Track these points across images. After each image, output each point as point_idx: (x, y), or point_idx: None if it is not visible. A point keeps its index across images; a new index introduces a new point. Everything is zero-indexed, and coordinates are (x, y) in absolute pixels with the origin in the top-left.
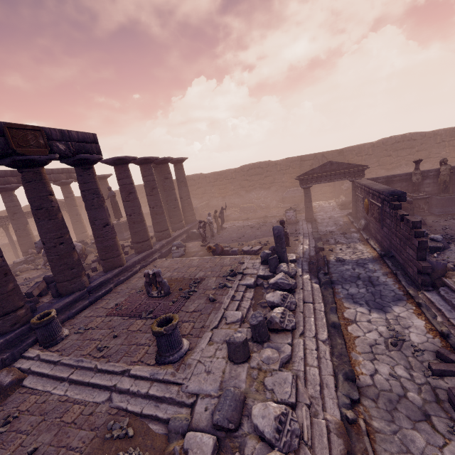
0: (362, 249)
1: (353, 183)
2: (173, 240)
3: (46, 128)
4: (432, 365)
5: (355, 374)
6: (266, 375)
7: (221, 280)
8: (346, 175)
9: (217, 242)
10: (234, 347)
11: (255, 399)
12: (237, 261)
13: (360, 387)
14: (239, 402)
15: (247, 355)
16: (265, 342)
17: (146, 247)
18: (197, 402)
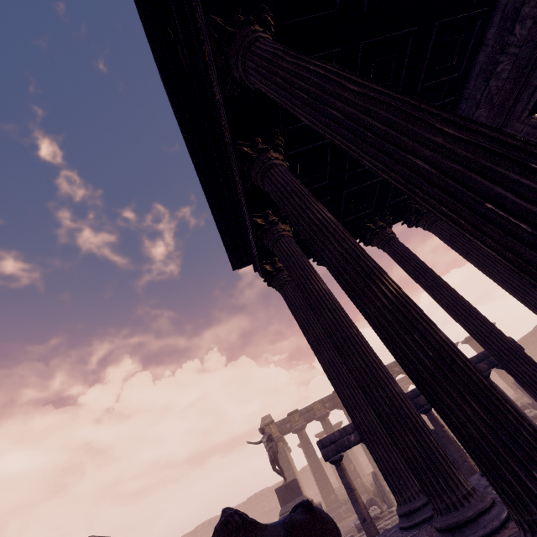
0: None
1: None
2: None
3: (388, 364)
4: None
5: None
6: None
7: None
8: None
9: None
10: None
11: None
12: None
13: None
14: None
15: None
16: None
17: None
18: None
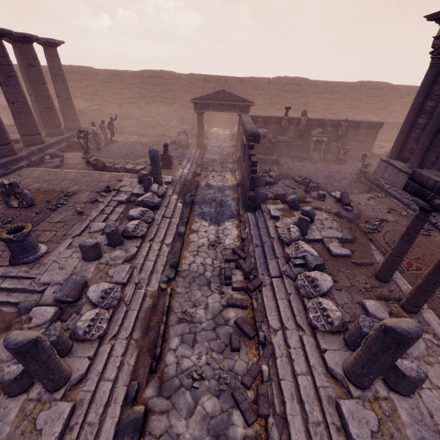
0: (228, 178)
1: (240, 117)
2: (47, 148)
3: None
4: (226, 256)
5: (180, 264)
6: (111, 268)
7: (94, 195)
8: (235, 108)
9: (103, 156)
10: (85, 249)
11: (97, 283)
12: (116, 178)
13: (179, 271)
14: (79, 284)
15: (98, 255)
16: (118, 246)
17: (7, 152)
18: (47, 289)
